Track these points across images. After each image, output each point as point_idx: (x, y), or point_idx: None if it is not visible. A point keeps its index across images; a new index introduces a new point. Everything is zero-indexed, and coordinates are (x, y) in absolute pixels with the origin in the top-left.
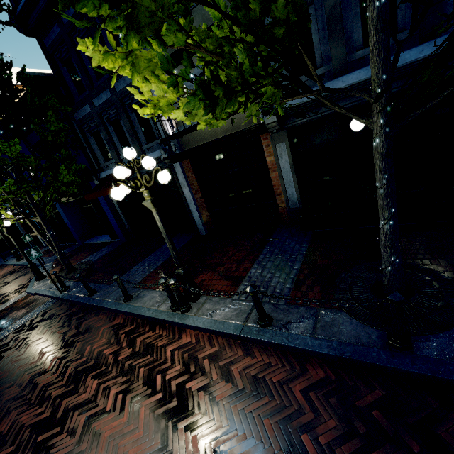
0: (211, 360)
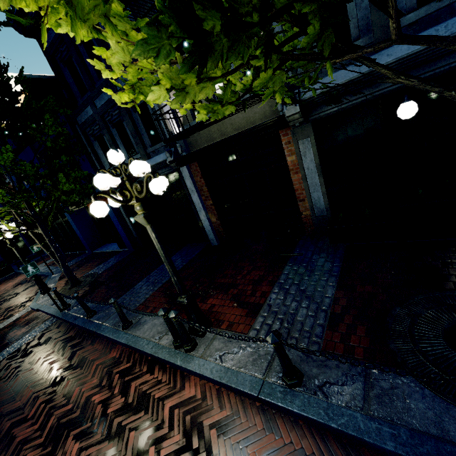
0: (219, 431)
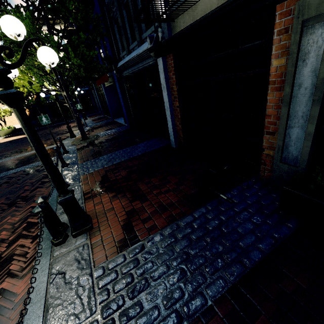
0: None
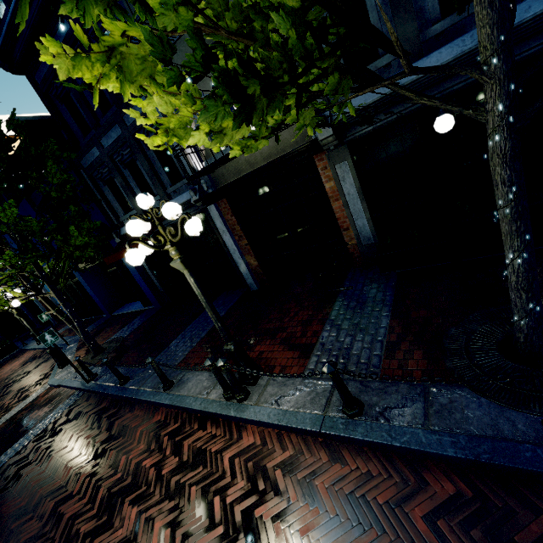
0: (284, 470)
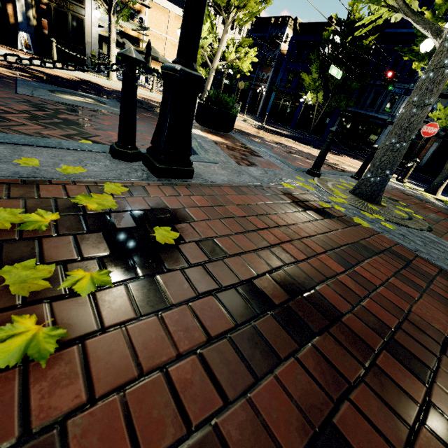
0: None
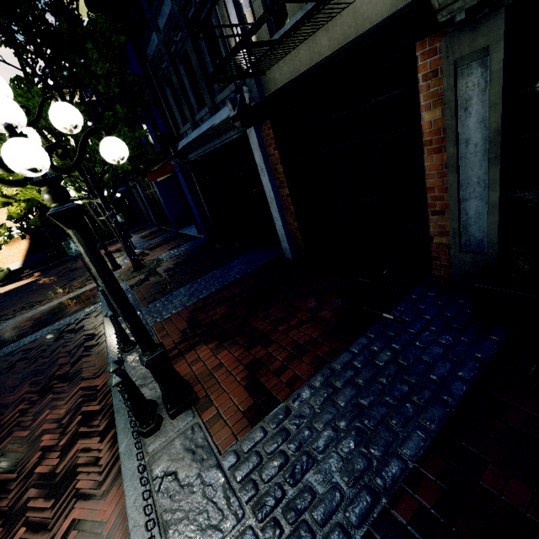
0: None
